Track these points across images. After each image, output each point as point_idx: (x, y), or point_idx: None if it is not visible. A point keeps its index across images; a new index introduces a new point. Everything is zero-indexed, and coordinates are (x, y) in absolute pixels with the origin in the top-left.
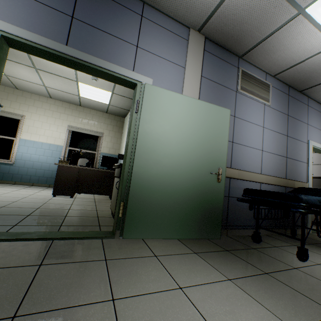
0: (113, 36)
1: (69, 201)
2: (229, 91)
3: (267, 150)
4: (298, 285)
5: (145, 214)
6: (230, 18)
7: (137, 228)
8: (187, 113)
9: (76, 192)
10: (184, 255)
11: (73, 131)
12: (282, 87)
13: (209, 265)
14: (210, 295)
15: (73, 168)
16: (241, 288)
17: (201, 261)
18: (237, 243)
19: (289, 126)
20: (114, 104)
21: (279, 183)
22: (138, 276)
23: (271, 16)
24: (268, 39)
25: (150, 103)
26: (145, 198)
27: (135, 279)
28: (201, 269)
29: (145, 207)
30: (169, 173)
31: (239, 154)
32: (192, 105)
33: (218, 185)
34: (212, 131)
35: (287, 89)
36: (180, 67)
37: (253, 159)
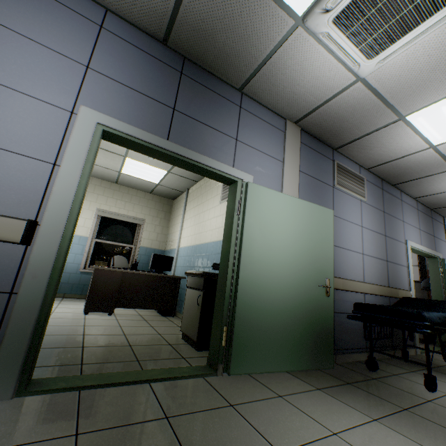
0: (213, 129)
1: (113, 321)
2: (326, 186)
3: (367, 253)
4: (442, 420)
5: (252, 341)
6: (331, 116)
7: (244, 360)
8: (291, 214)
9: (118, 306)
10: (309, 393)
11: (103, 216)
12: (376, 180)
13: (343, 403)
14: (369, 439)
15: (116, 272)
16: (392, 428)
17: (332, 399)
18: (352, 372)
19: (386, 224)
20: (165, 184)
21: (383, 293)
22: (281, 423)
23: (373, 118)
24: (366, 137)
25: (254, 204)
26: (252, 320)
27: (282, 426)
28: (339, 409)
29: (253, 331)
30: (276, 288)
31: (341, 259)
32: (295, 205)
33: (327, 300)
34: (317, 235)
35: (380, 183)
36: (279, 161)
37: (355, 265)
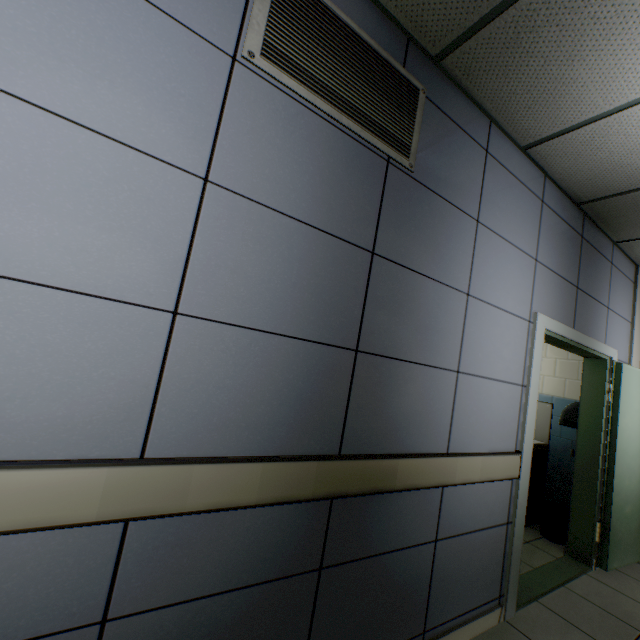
0: (596, 301)
1: None
2: None
3: None
4: None
5: (619, 536)
6: None
7: (614, 556)
8: None
9: None
10: None
11: None
12: None
13: None
14: None
15: None
16: None
17: None
18: None
19: None
20: None
21: None
22: None
23: None
24: None
25: (624, 389)
26: (620, 515)
27: None
28: None
29: (619, 527)
30: (634, 478)
31: None
32: None
33: None
34: None
35: None
36: (628, 323)
37: None
